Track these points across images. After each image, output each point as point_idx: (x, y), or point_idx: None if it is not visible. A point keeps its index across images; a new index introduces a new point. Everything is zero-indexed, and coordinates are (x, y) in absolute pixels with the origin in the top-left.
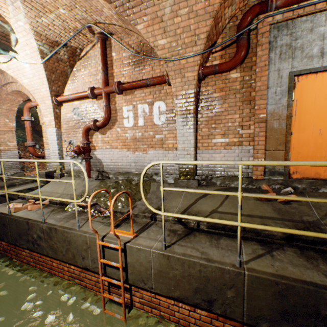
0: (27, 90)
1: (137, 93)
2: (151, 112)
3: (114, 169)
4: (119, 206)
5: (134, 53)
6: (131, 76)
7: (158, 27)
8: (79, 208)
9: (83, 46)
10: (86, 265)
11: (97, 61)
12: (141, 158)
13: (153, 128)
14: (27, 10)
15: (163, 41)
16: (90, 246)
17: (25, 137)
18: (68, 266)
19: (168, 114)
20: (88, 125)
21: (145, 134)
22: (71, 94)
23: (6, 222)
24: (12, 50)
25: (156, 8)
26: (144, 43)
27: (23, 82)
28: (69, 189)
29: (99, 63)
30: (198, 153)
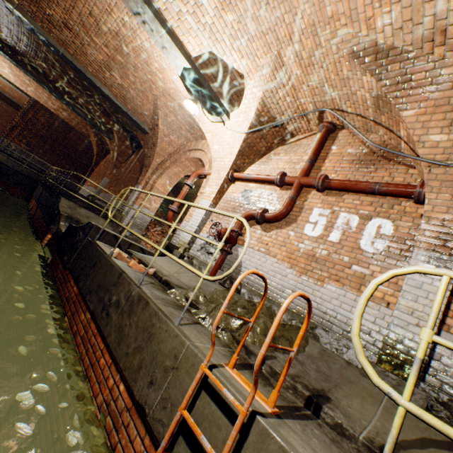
0: (208, 160)
1: (348, 197)
2: (360, 228)
3: (253, 283)
4: (247, 337)
5: (375, 145)
6: (347, 176)
7: (440, 118)
8: (184, 302)
9: (297, 132)
10: (145, 401)
11: (306, 150)
12: (307, 288)
13: (352, 252)
14: (271, 79)
15: (440, 136)
16: (177, 366)
17: (166, 210)
18: (117, 380)
19: (393, 242)
20: (252, 212)
21: (334, 256)
22: (253, 174)
23: (99, 262)
24: (226, 114)
25: (452, 93)
26: (389, 144)
27: (213, 147)
28: (181, 275)
29: (307, 152)
30: (442, 337)
